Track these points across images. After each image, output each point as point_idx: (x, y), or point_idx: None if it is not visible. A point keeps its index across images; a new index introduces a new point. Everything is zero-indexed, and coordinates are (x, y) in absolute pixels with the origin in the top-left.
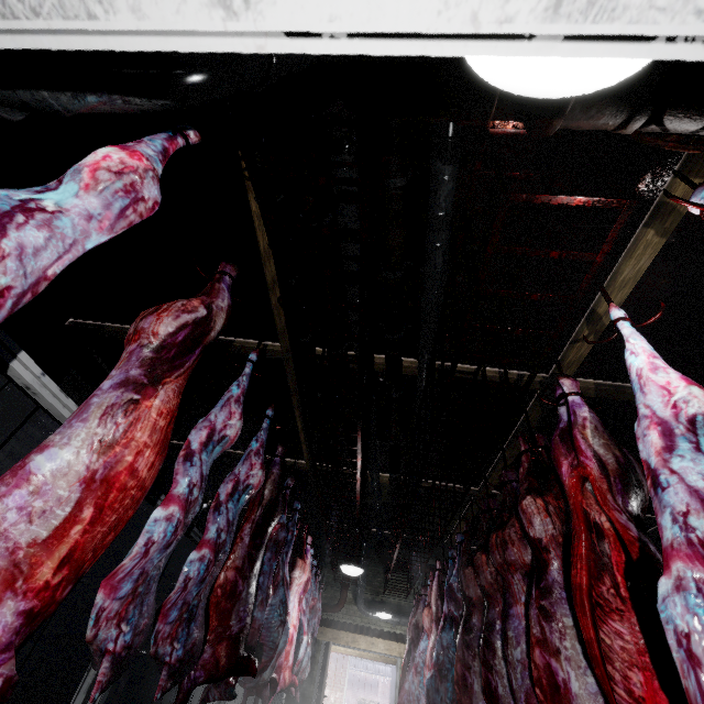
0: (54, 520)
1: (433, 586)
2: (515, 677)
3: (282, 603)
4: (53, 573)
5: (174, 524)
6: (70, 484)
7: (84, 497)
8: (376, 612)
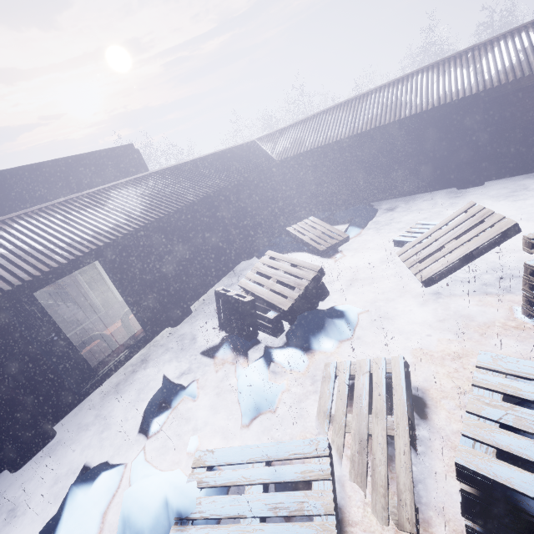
0: None
1: None
2: None
3: None
4: None
5: None
6: None
7: None
8: None
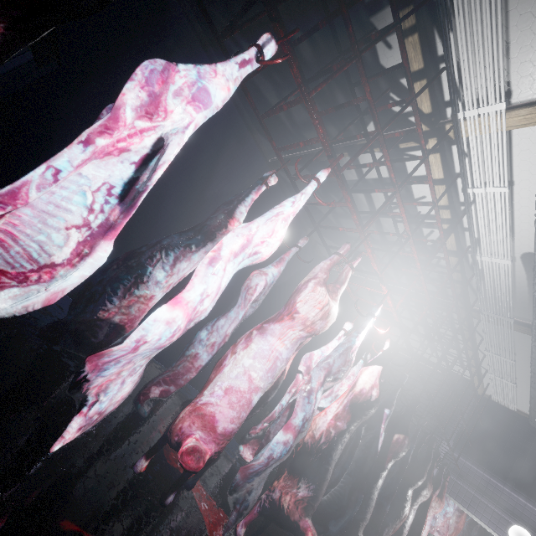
0: (451, 532)
1: None
2: None
3: None
4: None
5: (460, 531)
6: (453, 527)
7: (454, 530)
8: None
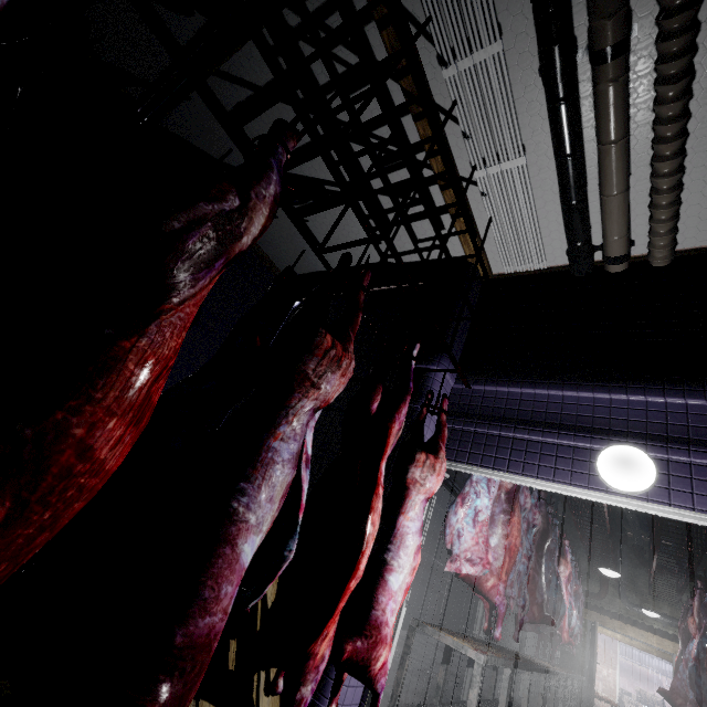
0: (501, 557)
1: (695, 601)
2: None
3: (556, 586)
4: (505, 573)
5: (520, 553)
6: (501, 546)
7: (505, 550)
8: (641, 608)
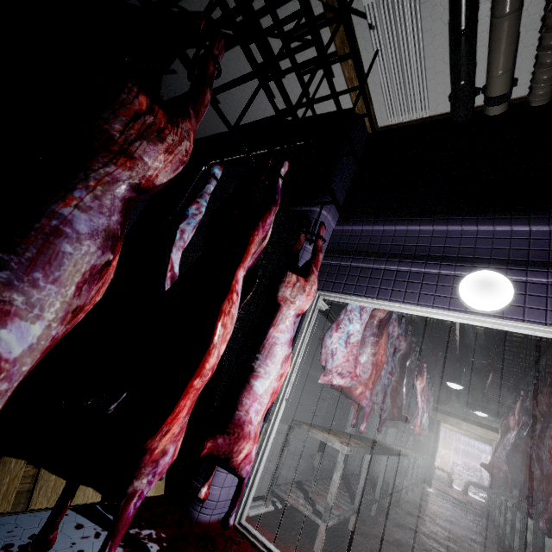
0: (369, 373)
1: (517, 405)
2: (546, 450)
3: (413, 396)
4: (371, 384)
5: (385, 370)
6: (369, 364)
7: (373, 367)
8: (474, 411)
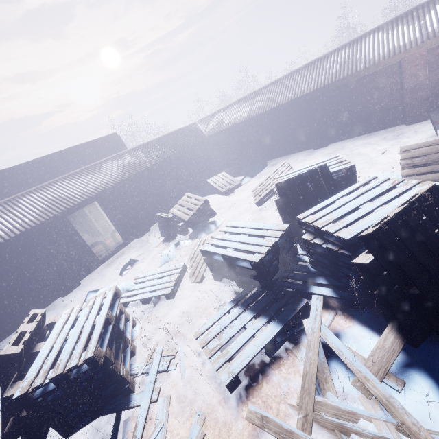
0: None
1: None
2: None
3: None
4: None
5: None
6: None
7: None
8: None
